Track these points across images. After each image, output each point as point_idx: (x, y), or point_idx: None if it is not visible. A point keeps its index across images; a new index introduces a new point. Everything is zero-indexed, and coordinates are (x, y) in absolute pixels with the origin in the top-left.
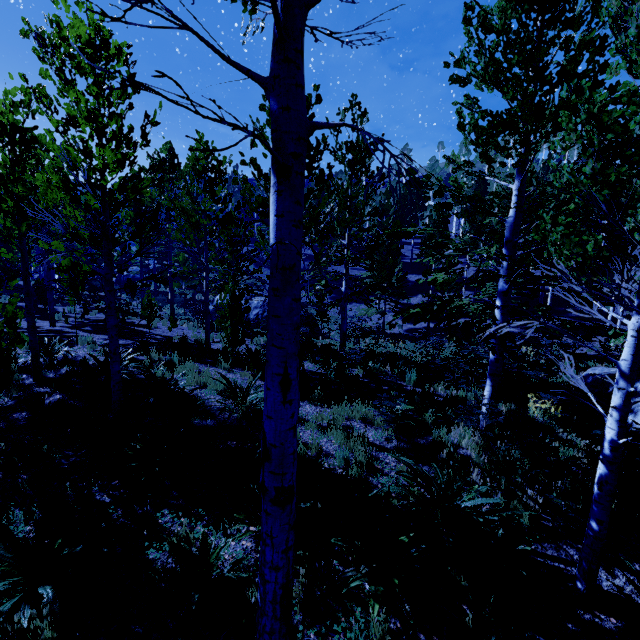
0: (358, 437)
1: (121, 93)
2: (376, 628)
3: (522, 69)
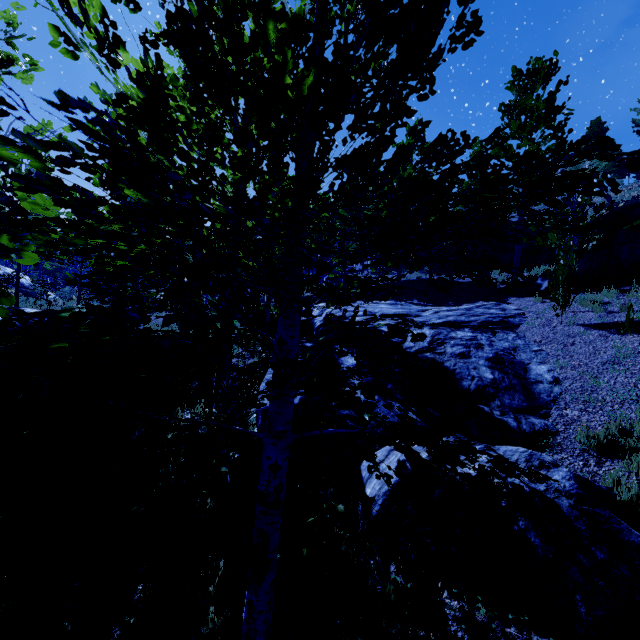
0: None
1: None
2: None
3: None
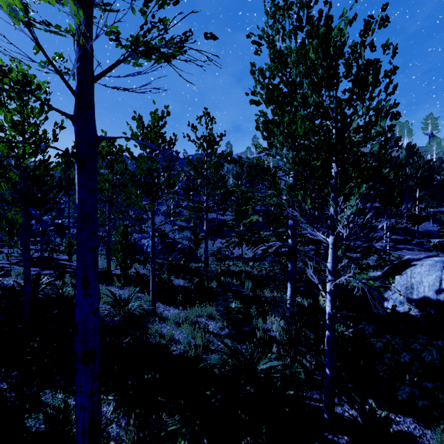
0: (201, 328)
1: (39, 110)
2: None
3: (283, 98)
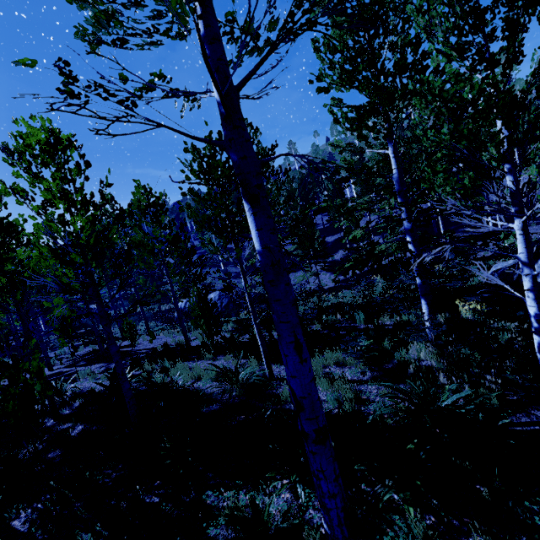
0: (339, 379)
1: (78, 171)
2: (417, 527)
3: (367, 71)
